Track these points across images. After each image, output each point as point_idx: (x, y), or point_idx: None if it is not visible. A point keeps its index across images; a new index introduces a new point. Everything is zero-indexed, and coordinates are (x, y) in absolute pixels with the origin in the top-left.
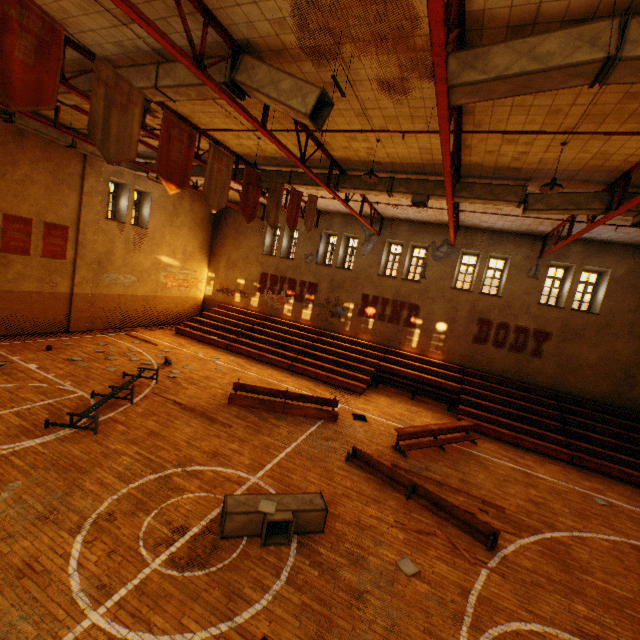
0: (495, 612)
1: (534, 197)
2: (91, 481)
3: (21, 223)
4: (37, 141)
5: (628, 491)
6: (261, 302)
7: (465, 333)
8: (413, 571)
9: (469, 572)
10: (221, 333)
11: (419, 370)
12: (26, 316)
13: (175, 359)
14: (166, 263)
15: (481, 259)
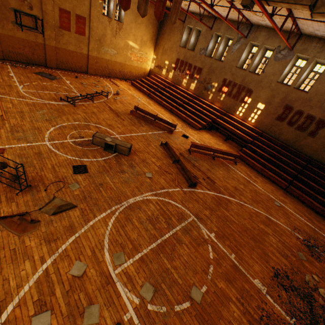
0: (168, 196)
1: (322, 1)
2: (65, 117)
3: (66, 14)
4: None
5: (304, 210)
6: (173, 76)
7: (273, 113)
8: (149, 176)
9: (171, 186)
10: (149, 88)
11: (236, 127)
12: (71, 62)
13: (122, 94)
14: (131, 46)
15: (307, 63)
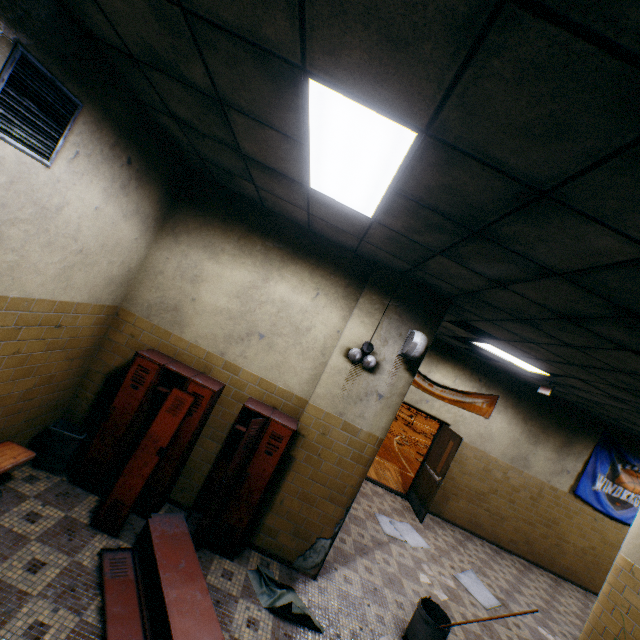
0: None
1: None
2: (420, 419)
3: None
4: None
5: None
6: None
7: None
8: None
9: None
10: None
11: None
12: None
13: None
14: None
15: None
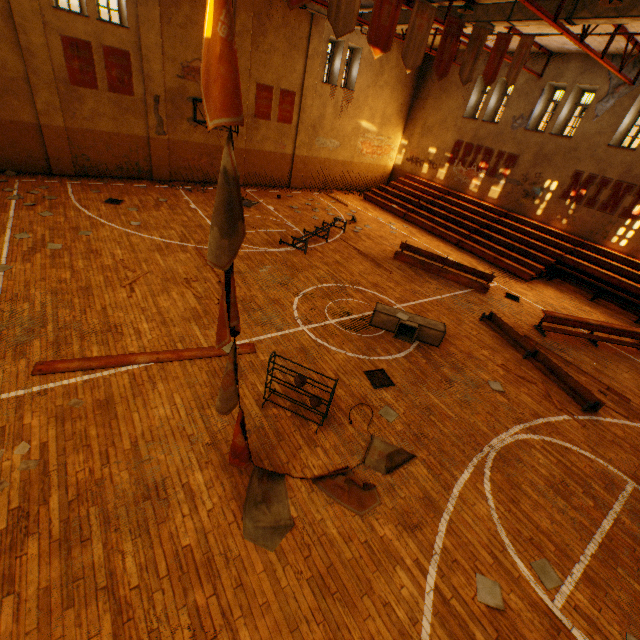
0: (556, 434)
1: None
2: (302, 277)
3: (266, 91)
4: (279, 7)
5: None
6: (447, 175)
7: None
8: (498, 390)
9: (550, 411)
10: (401, 203)
11: (616, 272)
12: (266, 172)
13: (359, 219)
14: (364, 128)
15: None
